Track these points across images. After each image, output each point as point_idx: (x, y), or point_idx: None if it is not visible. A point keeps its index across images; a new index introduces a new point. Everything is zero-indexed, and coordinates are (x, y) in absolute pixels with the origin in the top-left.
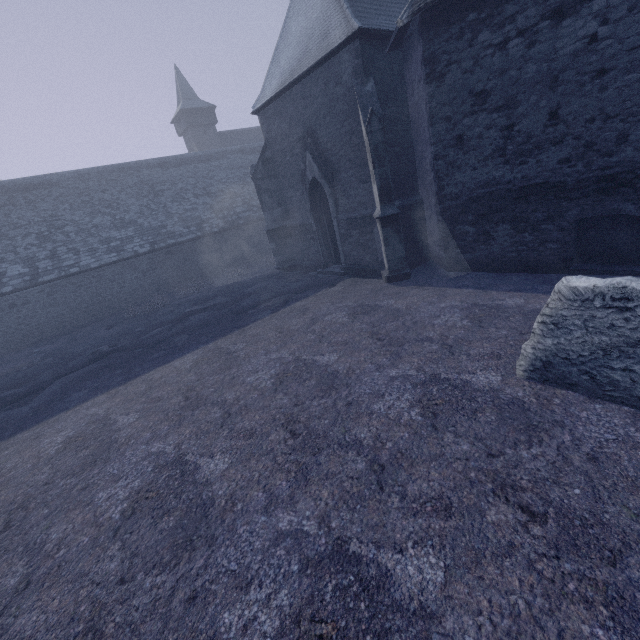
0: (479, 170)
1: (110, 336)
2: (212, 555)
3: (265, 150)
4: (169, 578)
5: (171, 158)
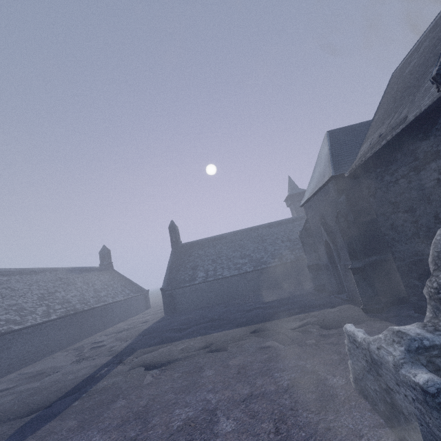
0: (409, 244)
1: (222, 312)
2: (186, 396)
3: (306, 223)
4: (174, 396)
5: (274, 222)
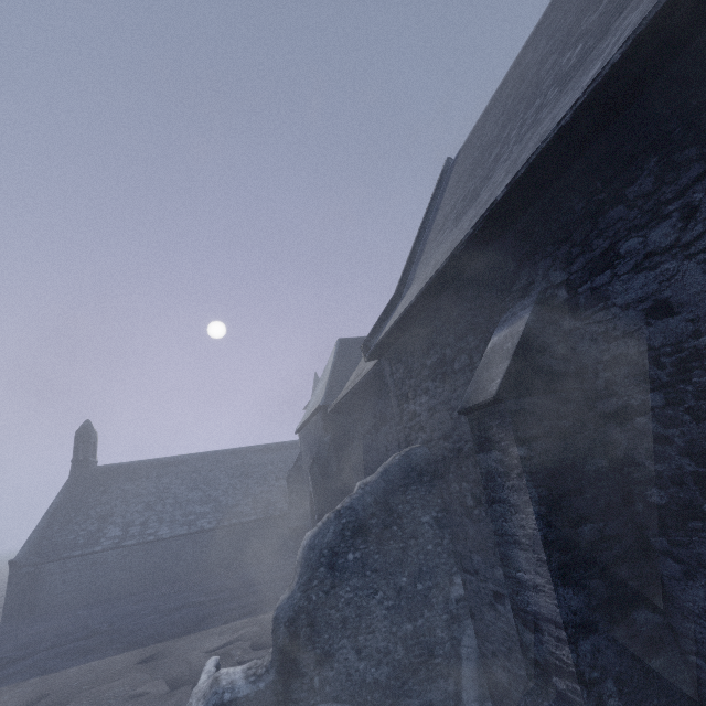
0: None
1: (124, 613)
2: None
3: (298, 459)
4: None
5: (274, 444)
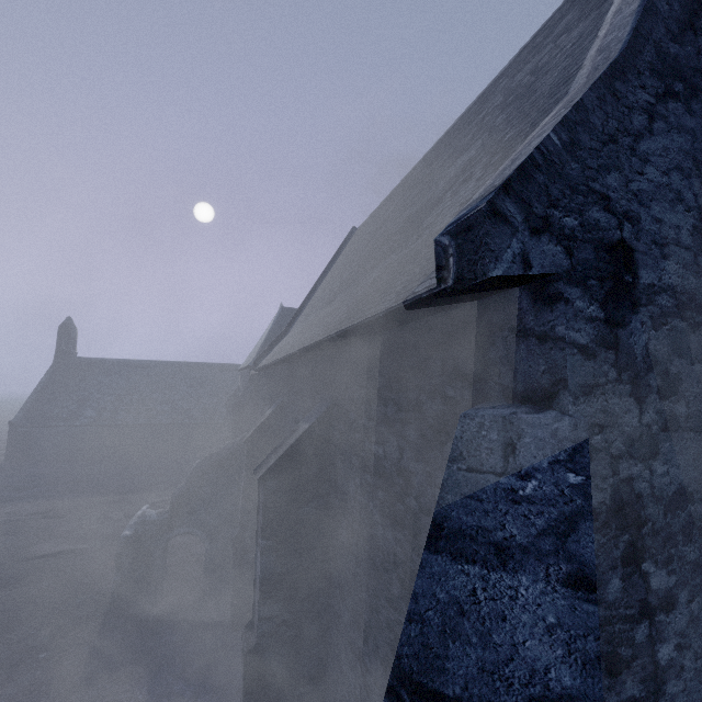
0: None
1: (97, 471)
2: None
3: (237, 391)
4: None
5: (230, 365)
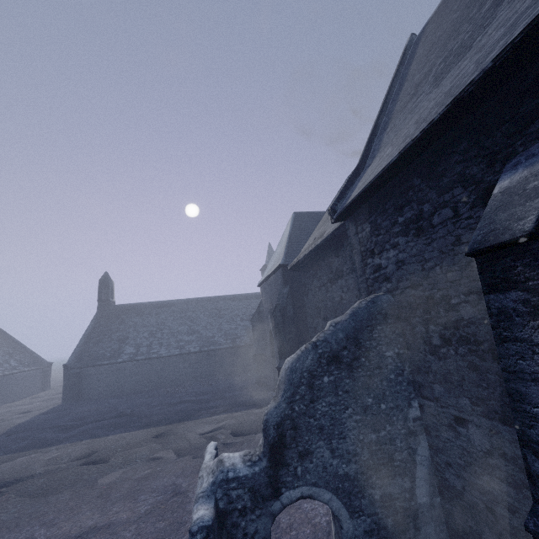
0: None
1: (140, 403)
2: (8, 533)
3: (260, 306)
4: None
5: (239, 295)
